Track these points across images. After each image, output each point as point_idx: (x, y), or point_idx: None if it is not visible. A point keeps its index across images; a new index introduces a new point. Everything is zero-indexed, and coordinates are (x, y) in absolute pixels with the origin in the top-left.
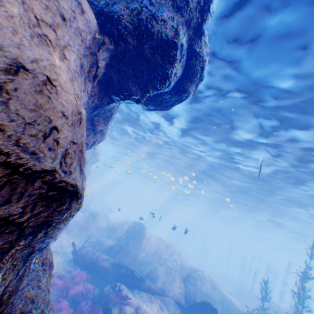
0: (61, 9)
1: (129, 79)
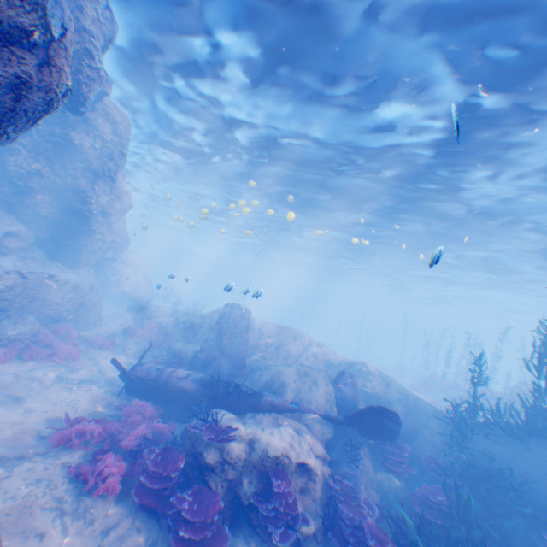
0: None
1: None
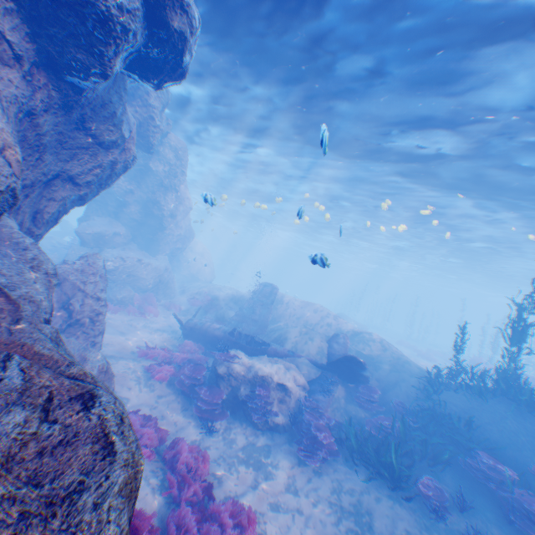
0: None
1: (68, 44)
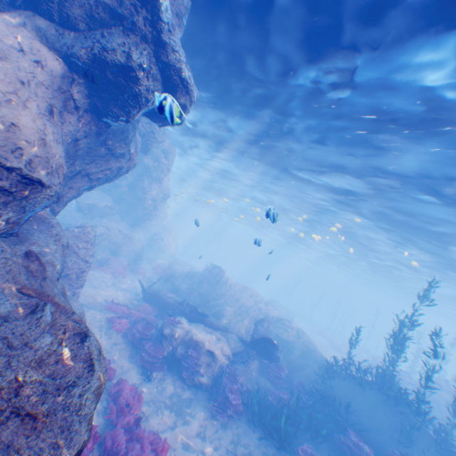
0: (20, 78)
1: (110, 103)
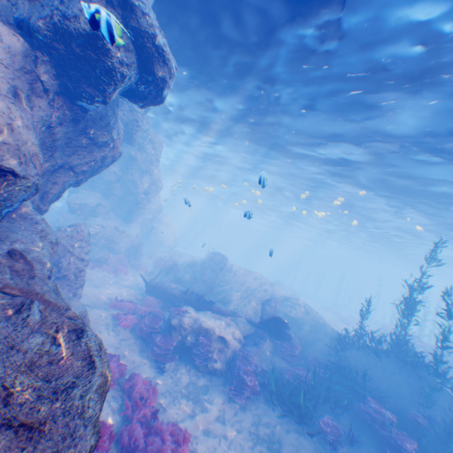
0: None
1: (82, 82)
